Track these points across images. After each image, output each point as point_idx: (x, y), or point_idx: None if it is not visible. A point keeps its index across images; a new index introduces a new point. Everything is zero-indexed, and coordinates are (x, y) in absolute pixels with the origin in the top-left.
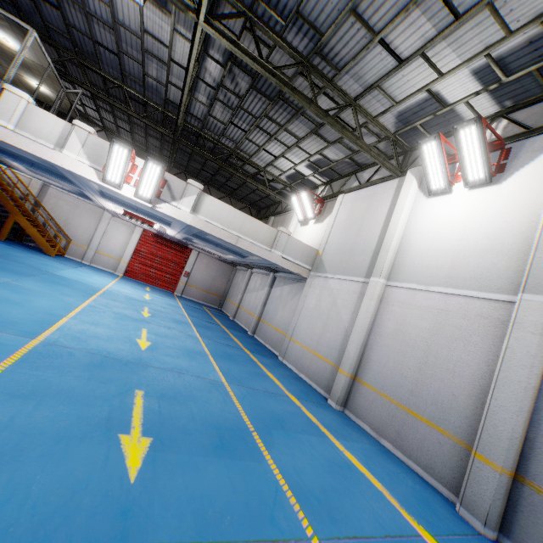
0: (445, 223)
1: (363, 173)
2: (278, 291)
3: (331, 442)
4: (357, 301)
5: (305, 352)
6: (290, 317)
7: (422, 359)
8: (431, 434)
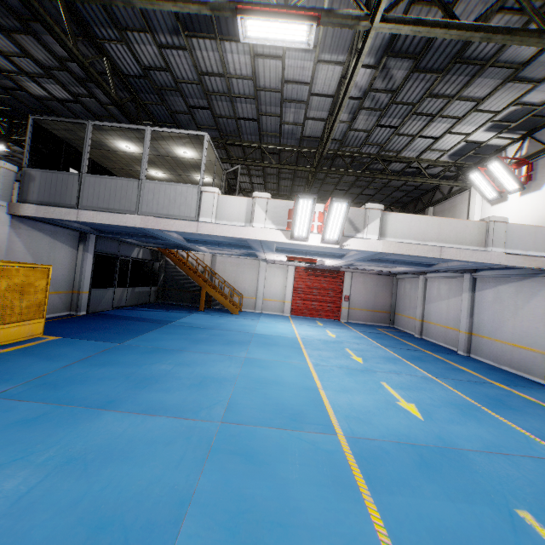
0: None
1: None
2: (490, 294)
3: None
4: None
5: None
6: (537, 327)
7: None
8: None
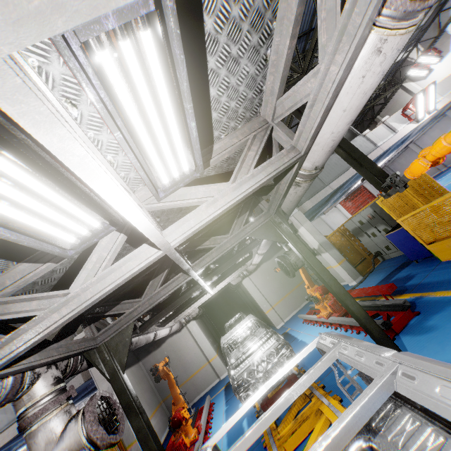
0: None
1: (449, 3)
2: None
3: None
4: None
5: None
6: None
7: None
8: None
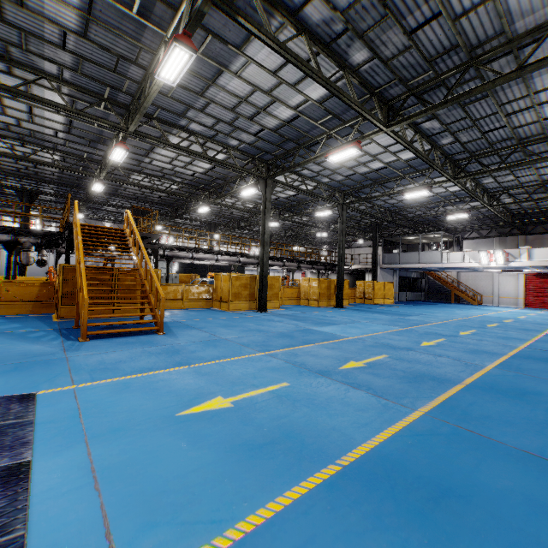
0: None
1: None
2: None
3: None
4: None
5: None
6: None
7: None
8: None
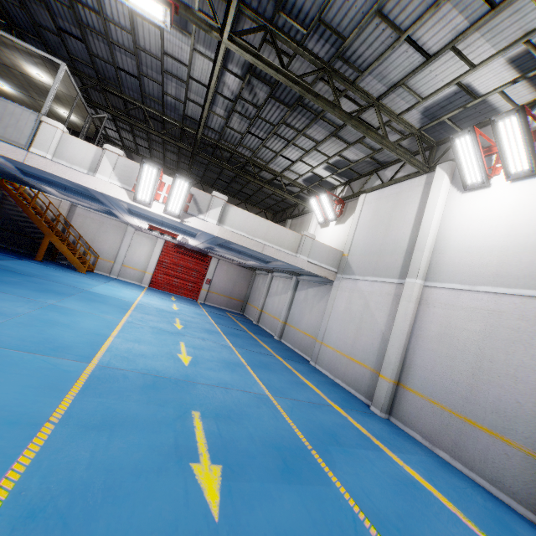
0: (485, 219)
1: (385, 171)
2: (303, 294)
3: (388, 456)
4: (392, 303)
5: (339, 357)
6: (318, 321)
7: (474, 363)
8: (495, 445)
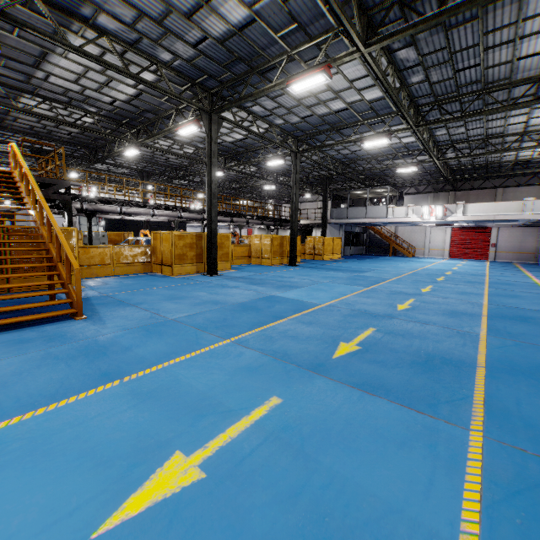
0: None
1: None
2: None
3: (528, 279)
4: None
5: None
6: None
7: None
8: None
